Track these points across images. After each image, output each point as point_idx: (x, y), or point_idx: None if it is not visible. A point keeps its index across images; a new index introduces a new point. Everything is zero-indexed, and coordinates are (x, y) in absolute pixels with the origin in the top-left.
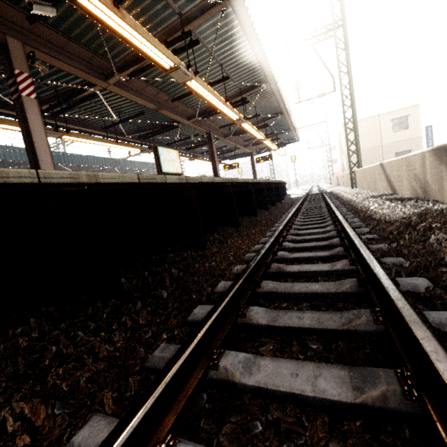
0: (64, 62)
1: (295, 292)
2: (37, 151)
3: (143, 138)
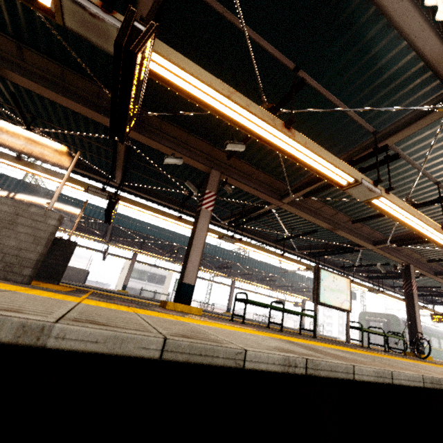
0: (247, 185)
1: None
2: (191, 252)
3: (313, 256)
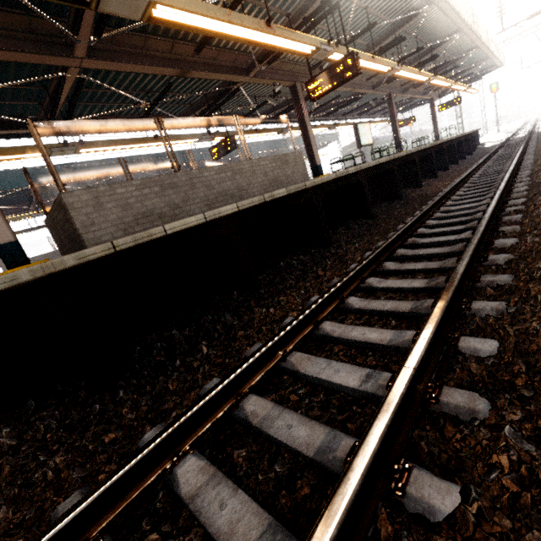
0: None
1: (478, 185)
2: (312, 147)
3: (326, 115)
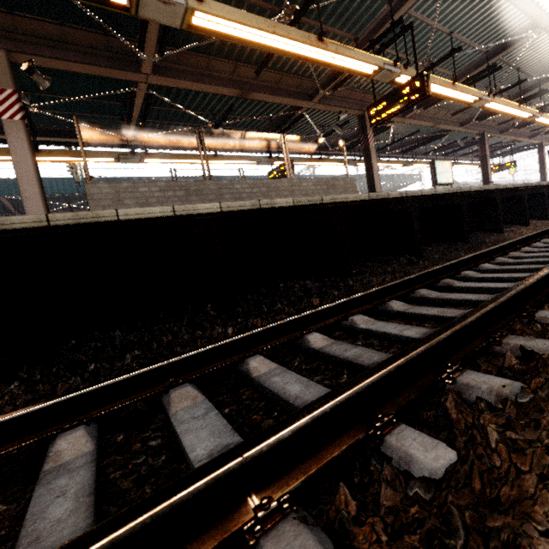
0: None
1: None
2: (374, 178)
3: (404, 152)
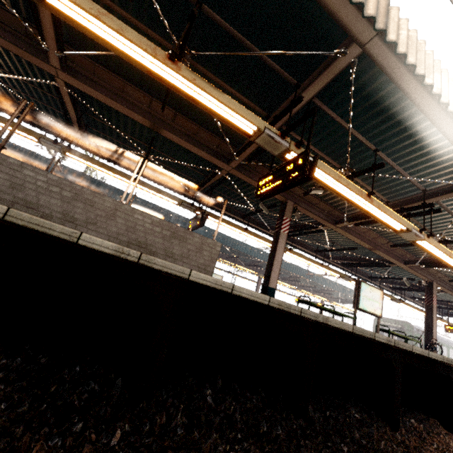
0: (312, 213)
1: None
2: (273, 264)
3: (346, 266)
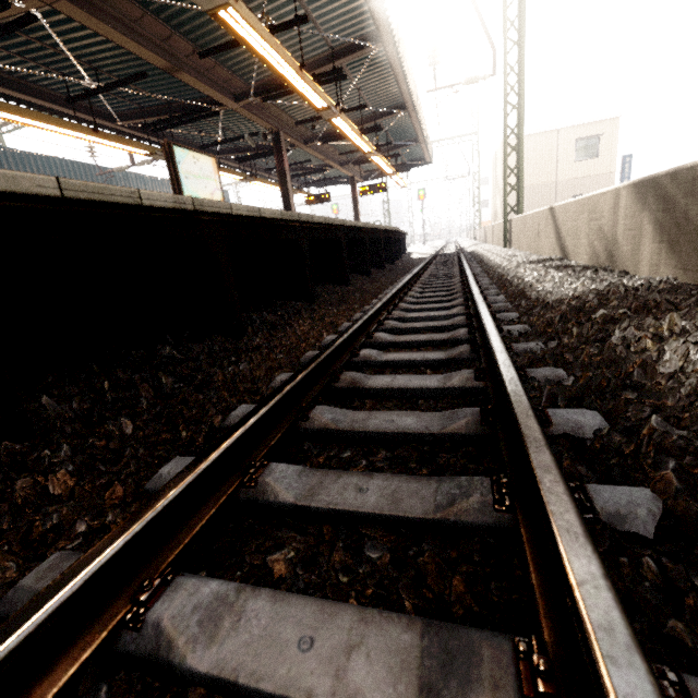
0: None
1: (369, 432)
2: None
3: (152, 130)
